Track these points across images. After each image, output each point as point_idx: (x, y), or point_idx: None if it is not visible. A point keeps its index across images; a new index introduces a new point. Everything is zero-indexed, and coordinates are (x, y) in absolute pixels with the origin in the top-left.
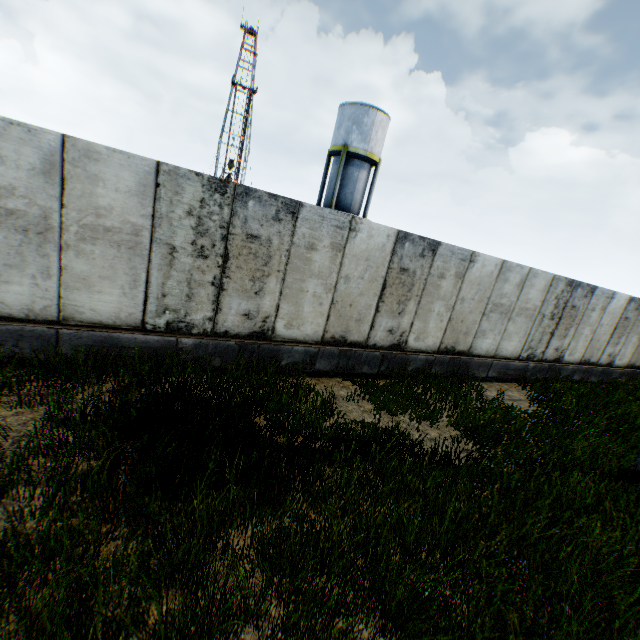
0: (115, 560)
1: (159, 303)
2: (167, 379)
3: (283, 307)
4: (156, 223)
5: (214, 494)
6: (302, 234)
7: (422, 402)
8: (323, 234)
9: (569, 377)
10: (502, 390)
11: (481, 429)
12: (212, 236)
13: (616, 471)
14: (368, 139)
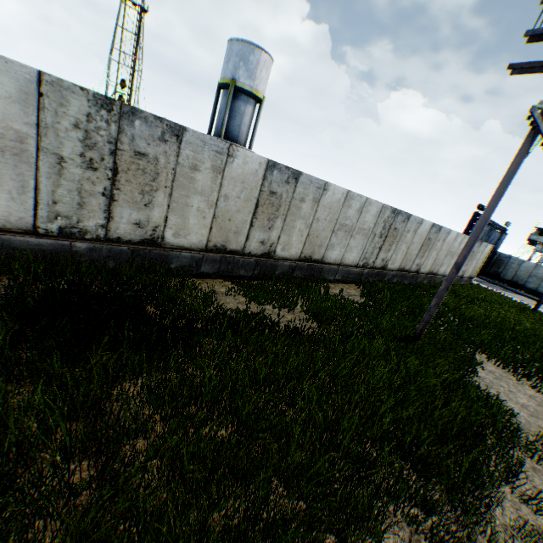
0: (24, 403)
1: (51, 209)
2: (63, 276)
3: (171, 219)
4: (42, 132)
5: (109, 355)
6: (186, 156)
7: (284, 296)
8: (205, 157)
9: (391, 280)
10: (343, 288)
11: (323, 313)
12: (101, 150)
13: (405, 336)
14: (254, 77)
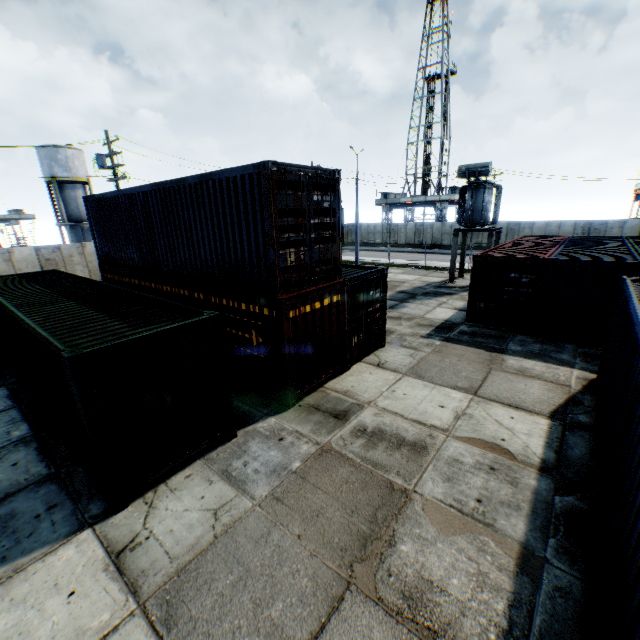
0: None
1: None
2: None
3: None
4: None
5: None
6: None
7: None
8: None
9: None
10: None
11: None
12: None
13: None
14: (70, 169)
